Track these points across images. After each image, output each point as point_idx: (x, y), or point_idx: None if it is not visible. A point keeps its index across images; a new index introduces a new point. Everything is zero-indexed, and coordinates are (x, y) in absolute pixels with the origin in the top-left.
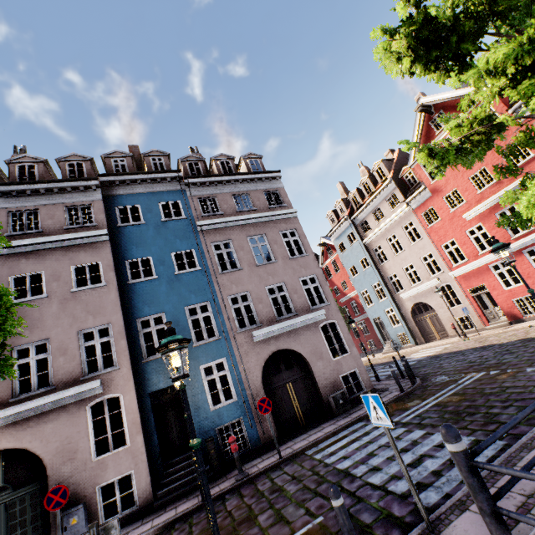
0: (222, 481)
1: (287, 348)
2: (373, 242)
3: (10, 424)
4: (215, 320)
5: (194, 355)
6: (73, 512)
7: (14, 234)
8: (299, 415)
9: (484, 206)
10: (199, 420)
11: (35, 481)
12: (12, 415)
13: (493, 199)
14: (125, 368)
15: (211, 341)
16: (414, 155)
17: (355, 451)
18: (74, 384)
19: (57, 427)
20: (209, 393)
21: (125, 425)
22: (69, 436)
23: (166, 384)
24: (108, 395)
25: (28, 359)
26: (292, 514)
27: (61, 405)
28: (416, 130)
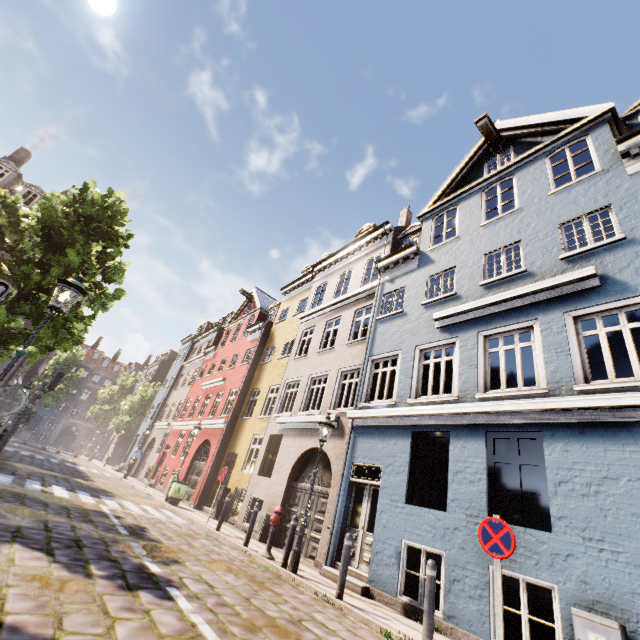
0: None
1: None
2: (186, 368)
3: None
4: None
5: None
6: None
7: None
8: None
9: (209, 384)
10: None
11: None
12: None
13: (211, 382)
14: None
15: None
16: (230, 322)
17: None
18: None
19: None
20: None
21: None
22: None
23: None
24: None
25: None
26: None
27: None
28: (241, 306)
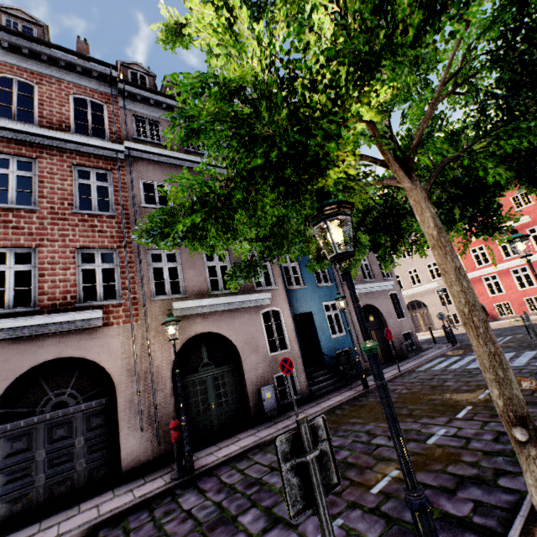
0: (358, 384)
1: (372, 304)
2: None
3: (211, 312)
4: (328, 270)
5: (318, 293)
6: (267, 388)
7: (192, 151)
8: (380, 355)
9: None
10: (325, 343)
11: (229, 364)
12: (213, 305)
13: None
14: (281, 289)
15: (328, 285)
16: None
17: (469, 363)
18: (250, 292)
19: (243, 323)
20: (329, 325)
21: (286, 333)
22: (252, 333)
23: (303, 311)
24: (272, 308)
25: (214, 263)
26: (475, 379)
27: (245, 306)
28: None
